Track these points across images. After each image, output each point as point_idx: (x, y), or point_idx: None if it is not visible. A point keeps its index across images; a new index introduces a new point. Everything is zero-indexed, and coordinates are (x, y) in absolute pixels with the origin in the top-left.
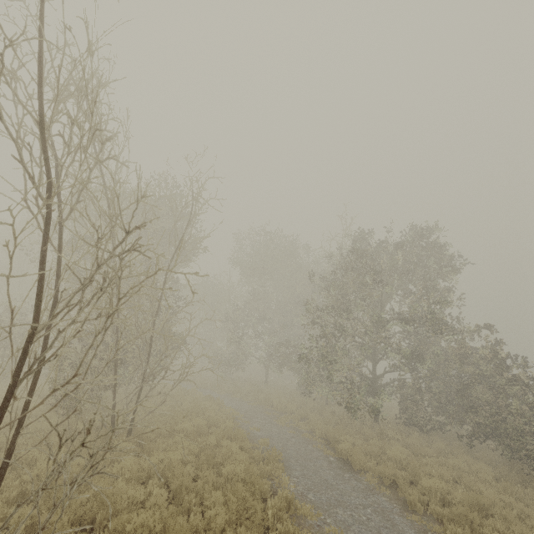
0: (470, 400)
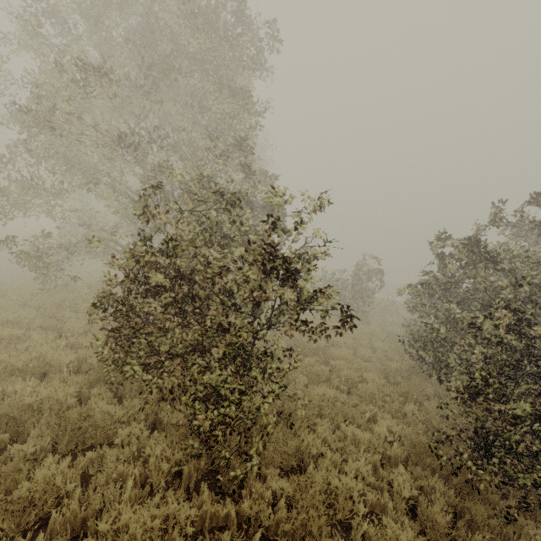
0: None
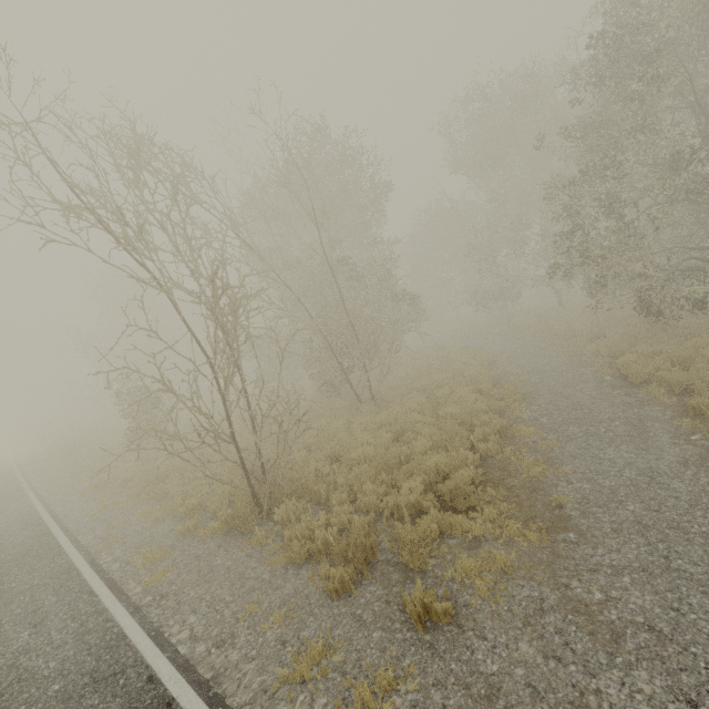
0: None
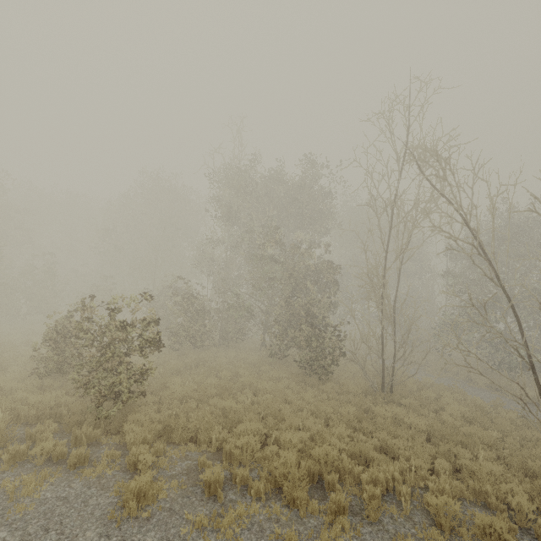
0: None
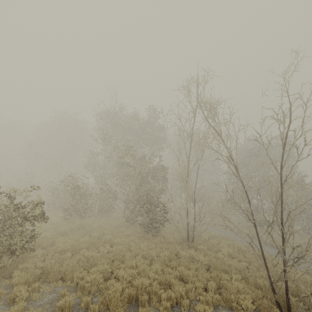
0: (306, 214)
